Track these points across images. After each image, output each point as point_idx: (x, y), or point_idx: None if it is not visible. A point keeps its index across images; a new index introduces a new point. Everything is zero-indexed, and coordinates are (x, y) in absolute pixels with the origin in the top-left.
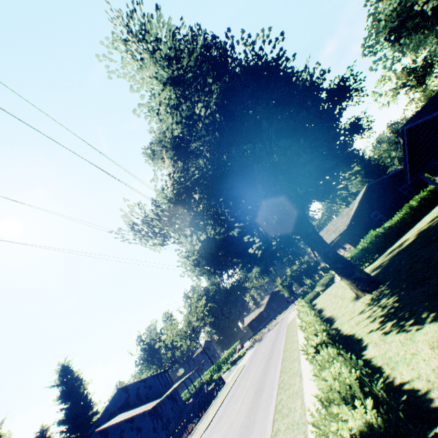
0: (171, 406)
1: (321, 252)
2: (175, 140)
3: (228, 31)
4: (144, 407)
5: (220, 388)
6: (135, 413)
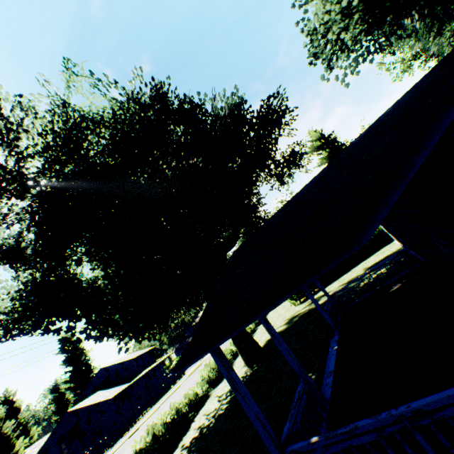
0: (145, 384)
1: None
2: None
3: (92, 73)
4: (111, 393)
5: (176, 381)
6: (99, 400)
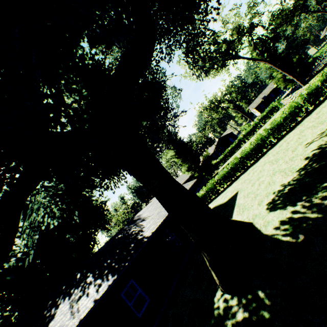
0: None
1: None
2: None
3: None
4: None
5: None
6: None
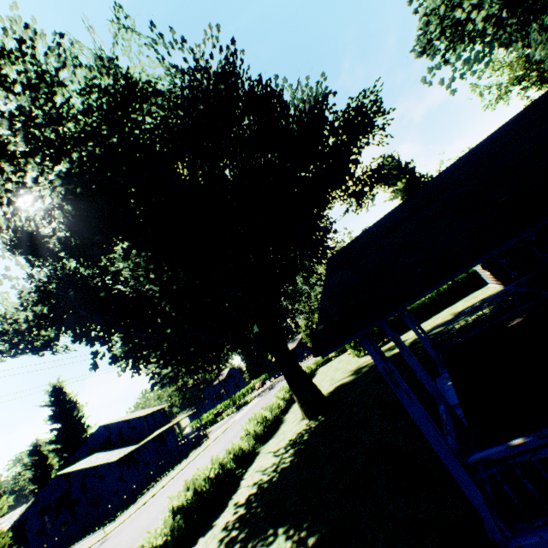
0: (156, 448)
1: (274, 357)
2: (15, 237)
3: (152, 26)
4: (114, 455)
5: (198, 445)
6: (99, 462)
